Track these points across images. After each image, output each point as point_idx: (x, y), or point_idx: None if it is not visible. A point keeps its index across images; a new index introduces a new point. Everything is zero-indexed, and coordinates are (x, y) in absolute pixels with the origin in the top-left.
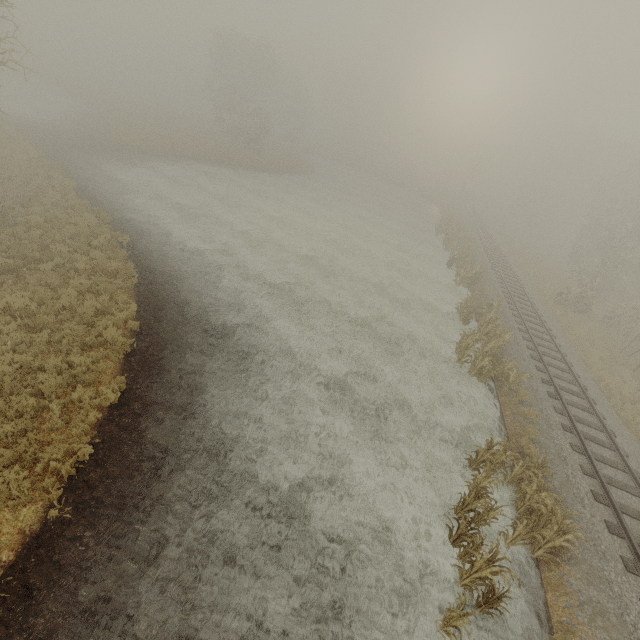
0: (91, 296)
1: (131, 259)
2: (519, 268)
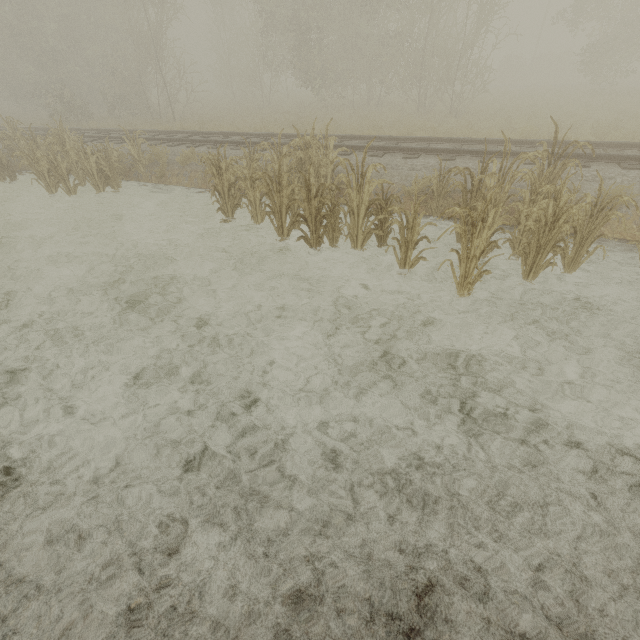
0: None
1: None
2: None
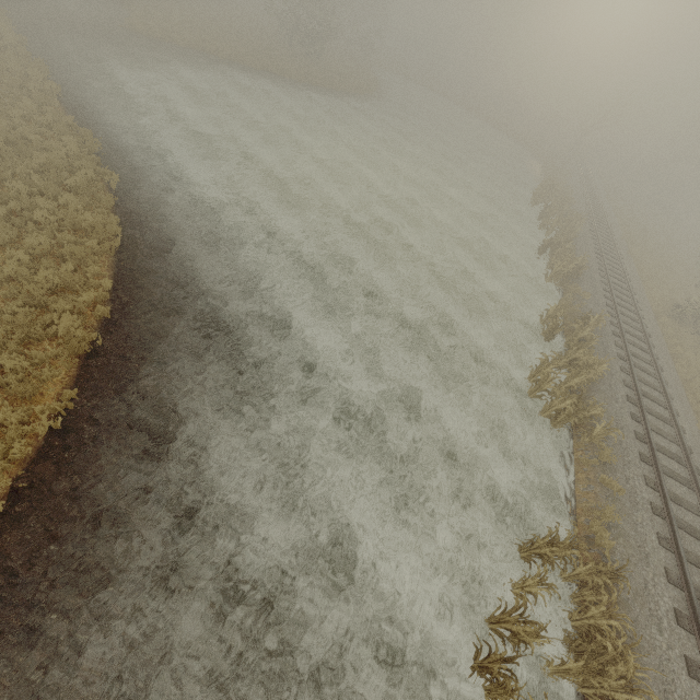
0: (51, 263)
1: (119, 209)
2: (631, 263)
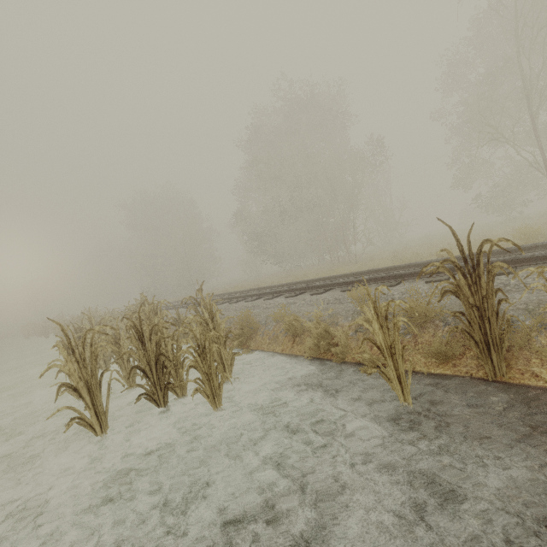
0: None
1: None
2: None
